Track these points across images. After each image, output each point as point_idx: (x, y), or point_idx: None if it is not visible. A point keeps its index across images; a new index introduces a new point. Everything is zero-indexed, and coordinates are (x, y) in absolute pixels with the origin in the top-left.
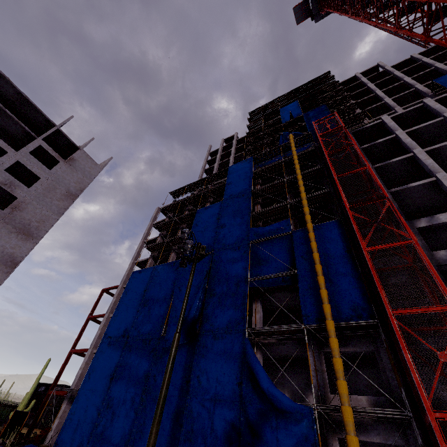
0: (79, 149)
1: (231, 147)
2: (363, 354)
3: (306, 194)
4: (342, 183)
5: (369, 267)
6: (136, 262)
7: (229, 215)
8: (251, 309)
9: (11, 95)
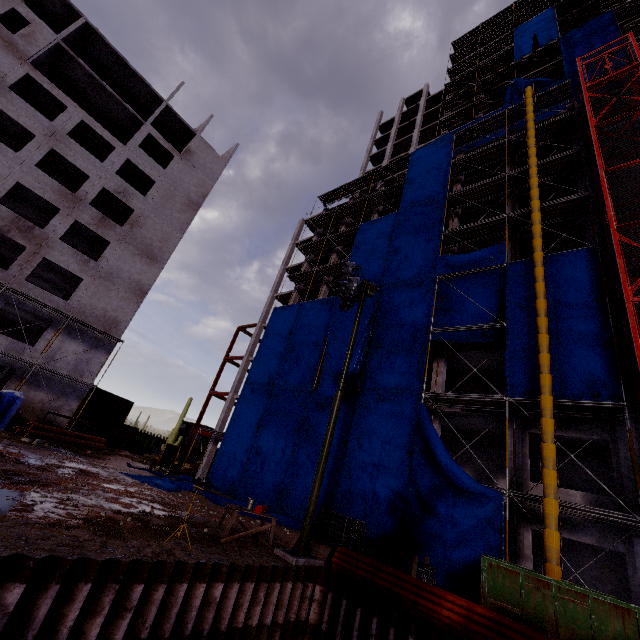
0: (195, 134)
1: (416, 113)
2: (590, 442)
3: (540, 200)
4: (613, 183)
5: (629, 327)
6: (276, 296)
7: (407, 234)
8: (430, 368)
9: (105, 58)
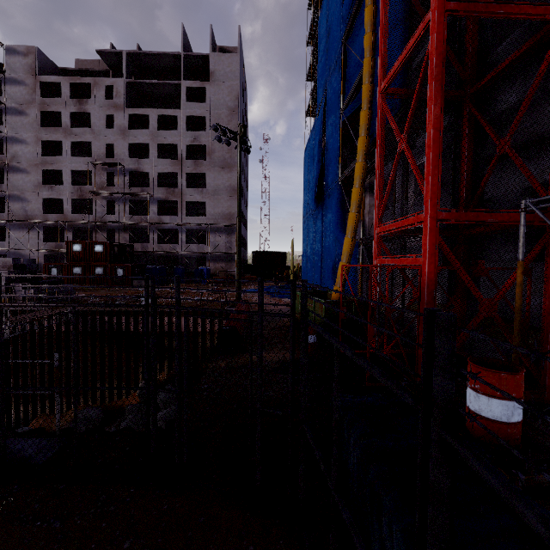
0: (209, 56)
1: None
2: None
3: None
4: None
5: None
6: None
7: (331, 2)
8: None
9: (146, 62)
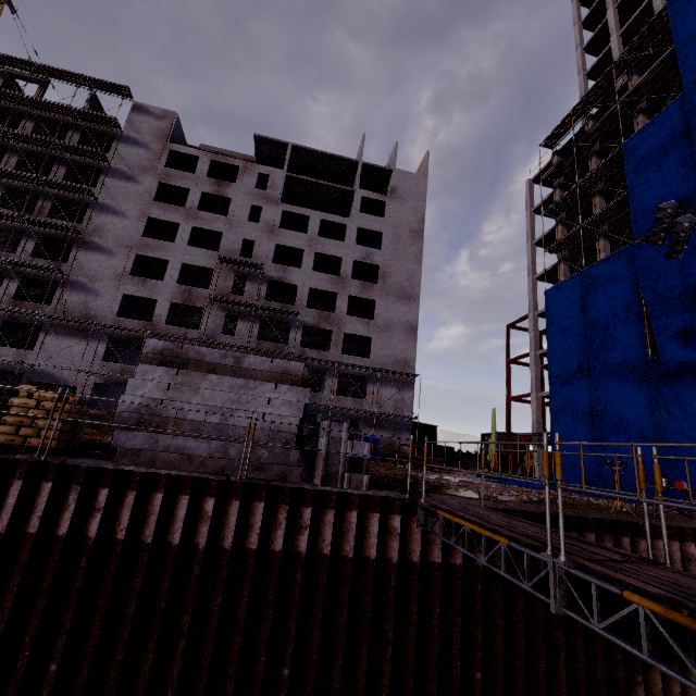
0: (392, 171)
1: None
2: None
3: None
4: None
5: None
6: (537, 278)
7: None
8: None
9: (310, 161)
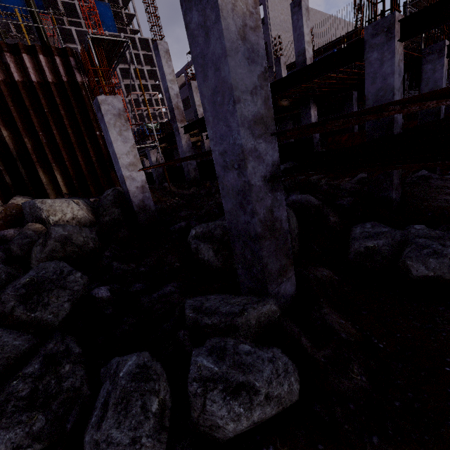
0: None
1: None
2: None
3: None
4: None
5: None
6: None
7: None
8: None
9: None
